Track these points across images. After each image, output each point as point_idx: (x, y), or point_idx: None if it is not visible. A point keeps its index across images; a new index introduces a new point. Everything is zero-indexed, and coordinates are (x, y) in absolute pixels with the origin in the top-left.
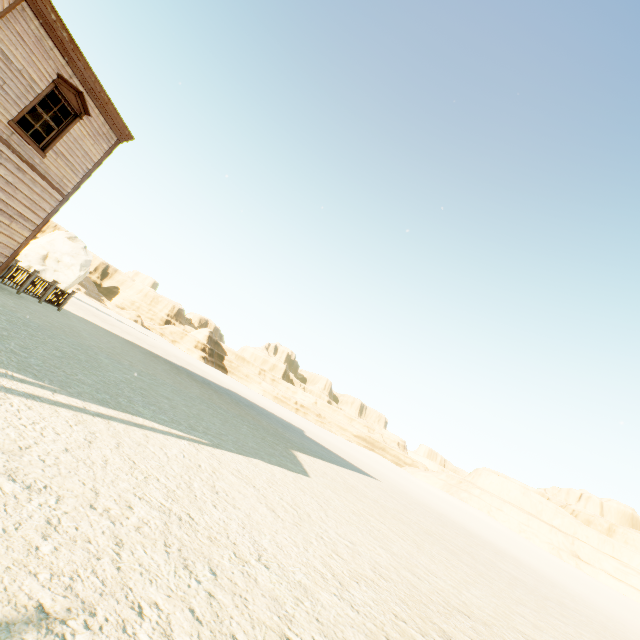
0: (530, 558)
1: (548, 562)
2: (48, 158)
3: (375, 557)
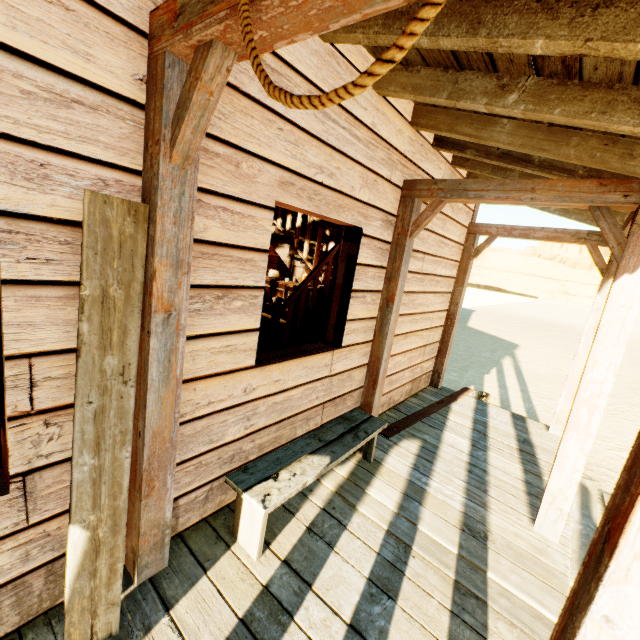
0: (562, 317)
1: (560, 310)
2: None
3: None
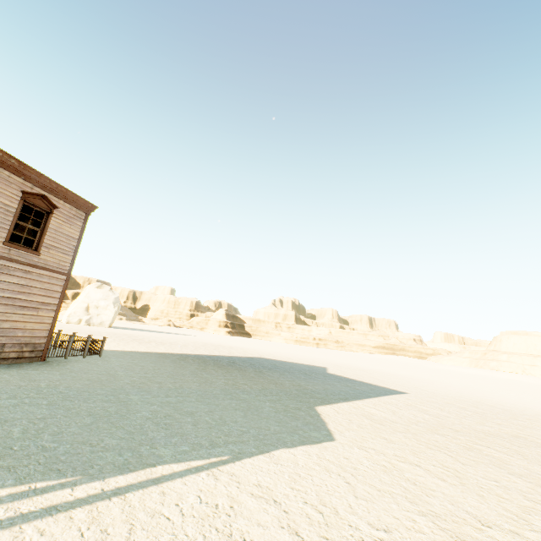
0: None
1: None
2: (42, 254)
3: (416, 539)
